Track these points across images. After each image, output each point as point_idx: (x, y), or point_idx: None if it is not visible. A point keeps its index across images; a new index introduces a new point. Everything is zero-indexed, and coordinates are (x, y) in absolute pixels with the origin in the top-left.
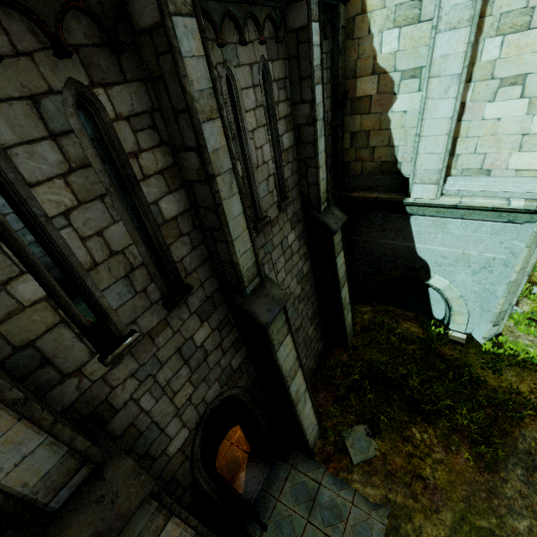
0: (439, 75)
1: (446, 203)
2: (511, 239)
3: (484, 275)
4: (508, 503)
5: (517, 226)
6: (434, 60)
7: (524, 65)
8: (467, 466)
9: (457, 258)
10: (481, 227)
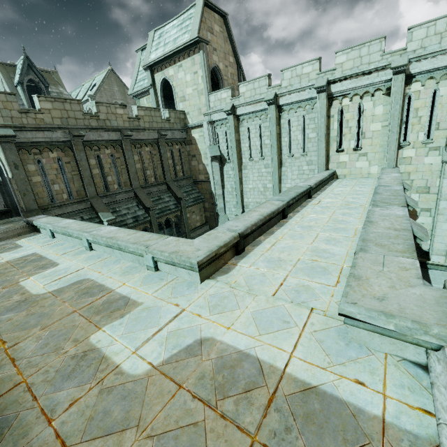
0: (442, 214)
1: None
2: None
3: None
4: None
5: None
6: (439, 209)
7: None
8: None
9: None
10: None
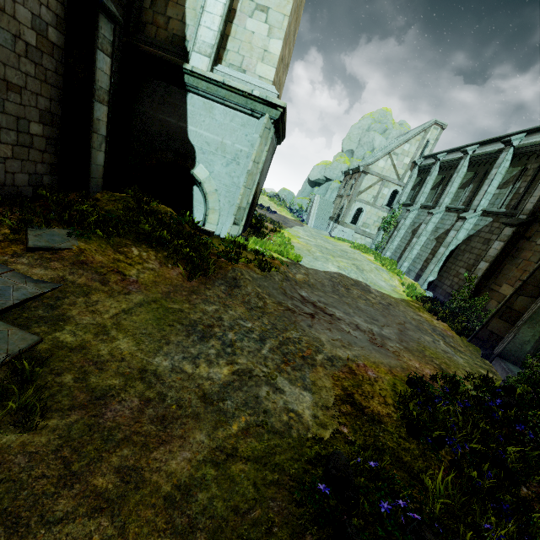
0: None
1: (214, 78)
2: (252, 133)
3: (234, 167)
4: (206, 298)
5: (256, 121)
6: None
7: (268, 1)
8: (179, 277)
9: (218, 146)
10: (235, 118)
